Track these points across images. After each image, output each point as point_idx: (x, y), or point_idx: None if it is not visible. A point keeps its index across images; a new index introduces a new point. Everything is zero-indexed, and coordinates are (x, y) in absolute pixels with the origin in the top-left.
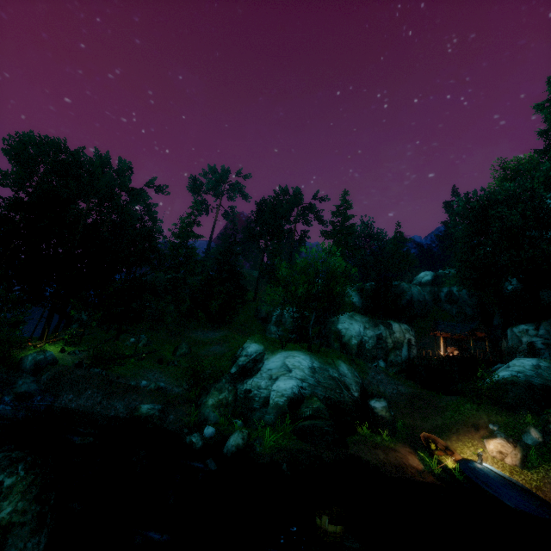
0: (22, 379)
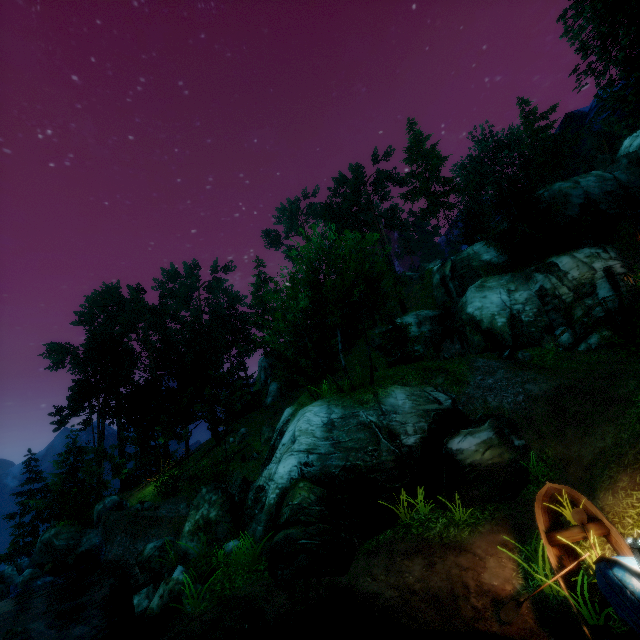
0: (86, 536)
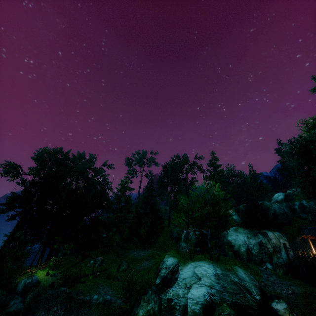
0: (14, 300)
